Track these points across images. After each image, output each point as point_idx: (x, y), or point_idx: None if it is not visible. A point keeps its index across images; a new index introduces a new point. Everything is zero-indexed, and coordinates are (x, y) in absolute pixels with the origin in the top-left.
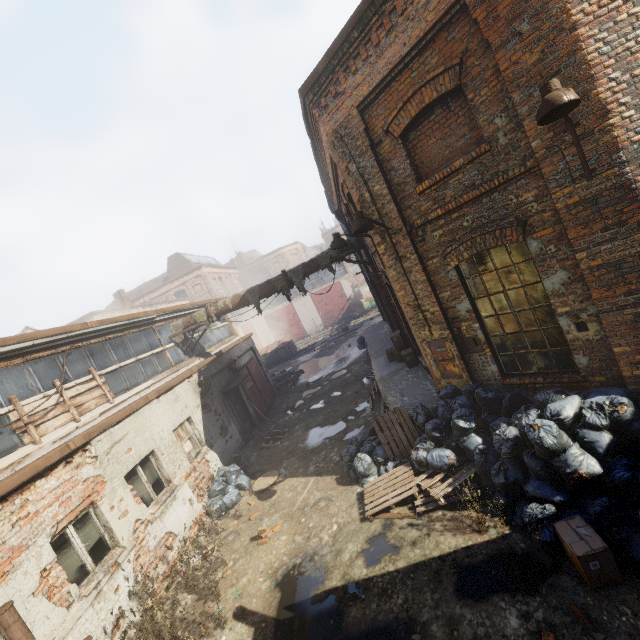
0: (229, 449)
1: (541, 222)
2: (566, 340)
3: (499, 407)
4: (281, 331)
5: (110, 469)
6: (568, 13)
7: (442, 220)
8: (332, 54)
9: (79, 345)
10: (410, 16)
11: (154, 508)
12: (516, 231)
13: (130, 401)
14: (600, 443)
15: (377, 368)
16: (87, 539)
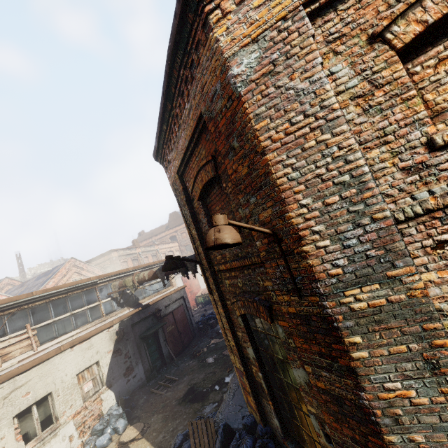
0: (129, 387)
1: (281, 313)
2: (319, 442)
3: None
4: None
5: (2, 411)
6: (258, 139)
7: (228, 273)
8: (158, 138)
9: (25, 307)
10: (184, 120)
11: (31, 445)
12: (265, 311)
13: (51, 349)
14: None
15: None
16: None
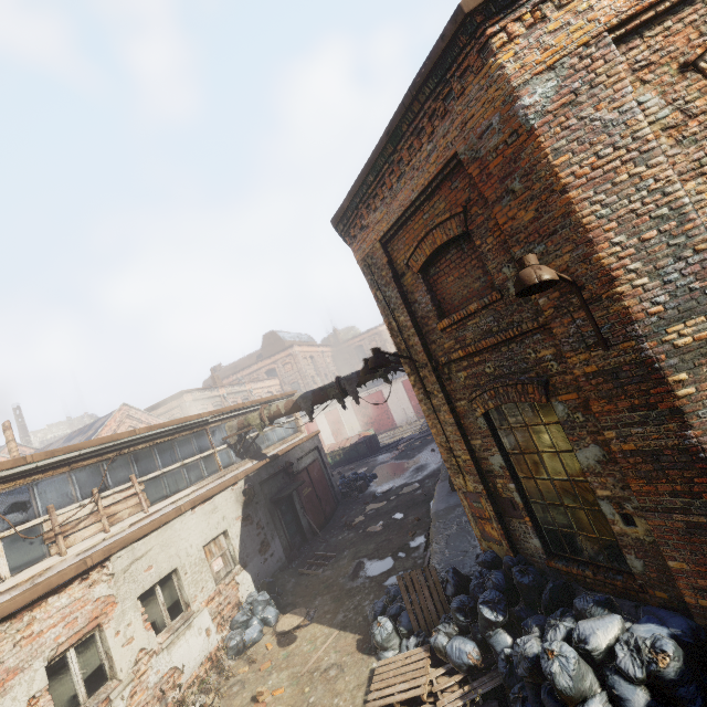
0: (267, 569)
1: (564, 384)
2: (612, 531)
3: (539, 598)
4: (368, 420)
5: (124, 588)
6: (557, 176)
7: (465, 361)
8: (353, 194)
9: (126, 451)
10: (415, 166)
11: (163, 636)
12: (538, 389)
13: (165, 510)
14: (632, 704)
15: (437, 496)
16: (86, 665)
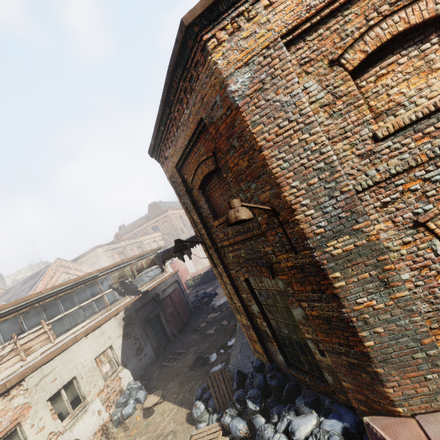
0: (141, 365)
1: (280, 269)
2: (316, 358)
3: (281, 394)
4: None
5: (36, 396)
6: (255, 140)
7: (231, 247)
8: (155, 137)
9: (36, 305)
10: (183, 123)
11: (67, 421)
12: (267, 271)
13: (67, 339)
14: None
15: None
16: None
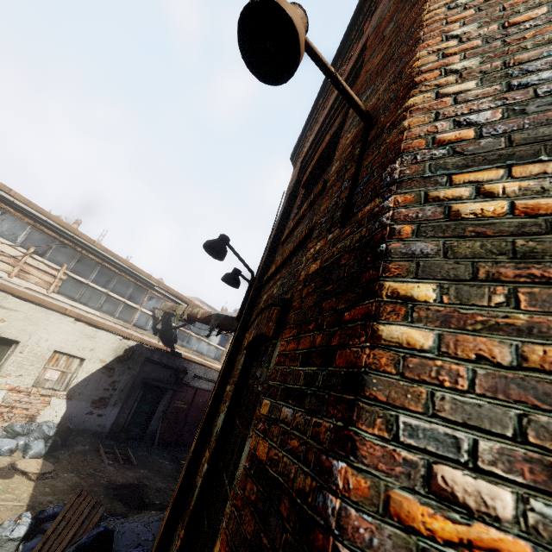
0: (84, 421)
1: None
2: None
3: None
4: None
5: None
6: None
7: (273, 281)
8: (307, 120)
9: (79, 249)
10: (345, 73)
11: None
12: (277, 314)
13: (60, 304)
14: None
15: None
16: None
